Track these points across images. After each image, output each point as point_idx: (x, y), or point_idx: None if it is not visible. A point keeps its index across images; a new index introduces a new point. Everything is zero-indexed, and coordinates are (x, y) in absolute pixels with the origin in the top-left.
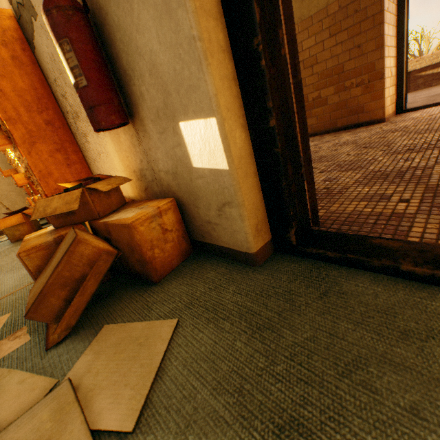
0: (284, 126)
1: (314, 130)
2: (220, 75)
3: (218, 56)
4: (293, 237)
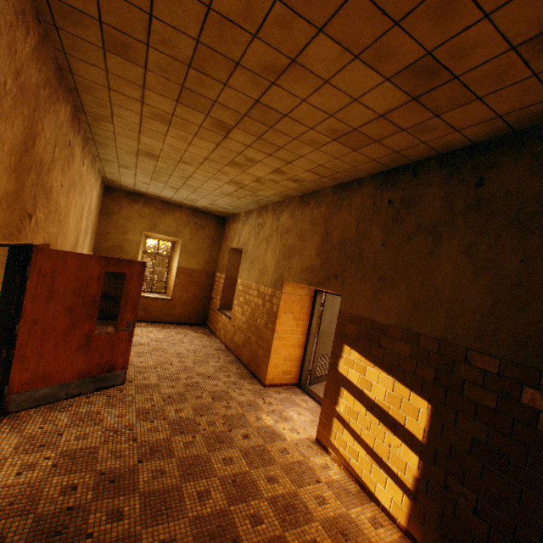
0: None
1: (243, 359)
2: None
3: None
4: None
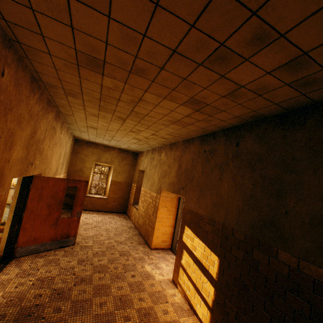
0: (10, 237)
1: (142, 233)
2: (8, 226)
3: (9, 224)
4: (3, 256)
